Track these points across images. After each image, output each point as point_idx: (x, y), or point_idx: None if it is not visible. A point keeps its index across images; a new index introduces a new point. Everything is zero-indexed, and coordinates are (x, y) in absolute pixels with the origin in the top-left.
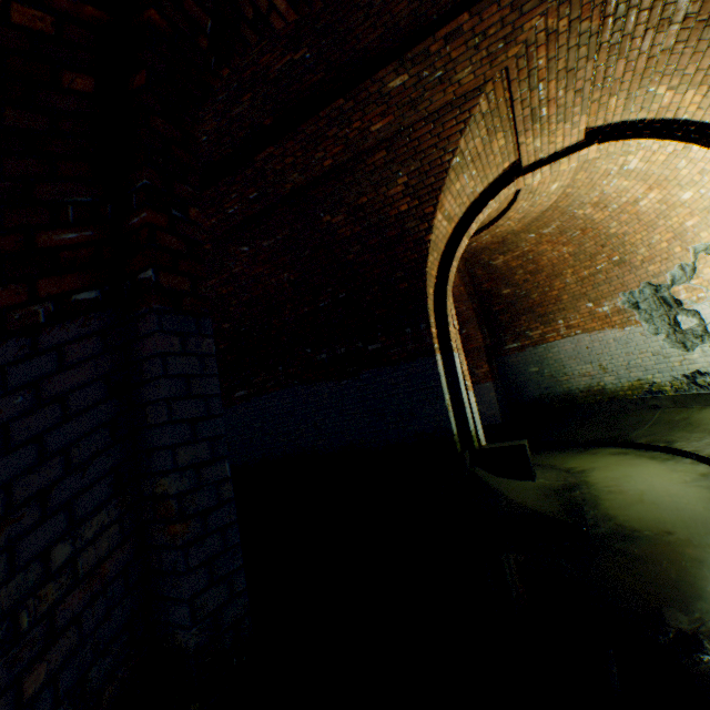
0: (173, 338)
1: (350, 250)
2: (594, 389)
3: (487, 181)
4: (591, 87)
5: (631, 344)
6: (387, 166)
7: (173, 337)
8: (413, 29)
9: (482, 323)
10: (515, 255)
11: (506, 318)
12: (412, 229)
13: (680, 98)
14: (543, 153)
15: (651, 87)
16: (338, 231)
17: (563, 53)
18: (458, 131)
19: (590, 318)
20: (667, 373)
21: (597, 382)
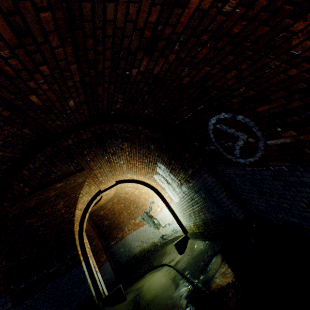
0: (1, 307)
1: (39, 229)
2: (142, 250)
3: (92, 195)
4: (113, 175)
5: (147, 230)
6: (56, 200)
7: (1, 306)
8: (64, 175)
9: (100, 237)
10: (107, 209)
11: (109, 232)
12: (67, 216)
13: (132, 176)
14: (106, 187)
15: (126, 174)
16: (34, 223)
17: (104, 173)
18: (80, 189)
19: (135, 225)
20: (157, 237)
21: (142, 246)
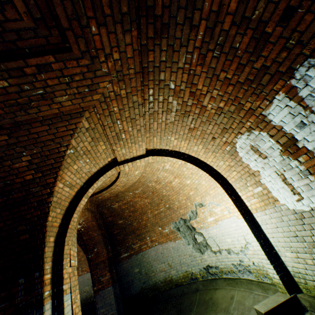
0: None
1: None
2: (167, 279)
3: (99, 166)
4: (145, 130)
5: (180, 250)
6: (11, 147)
7: None
8: (6, 49)
9: (107, 242)
10: (124, 202)
11: (121, 237)
12: (36, 192)
13: (180, 143)
14: (128, 156)
15: (169, 136)
16: None
17: (127, 108)
18: (70, 134)
19: (161, 236)
20: (197, 266)
21: (168, 274)
